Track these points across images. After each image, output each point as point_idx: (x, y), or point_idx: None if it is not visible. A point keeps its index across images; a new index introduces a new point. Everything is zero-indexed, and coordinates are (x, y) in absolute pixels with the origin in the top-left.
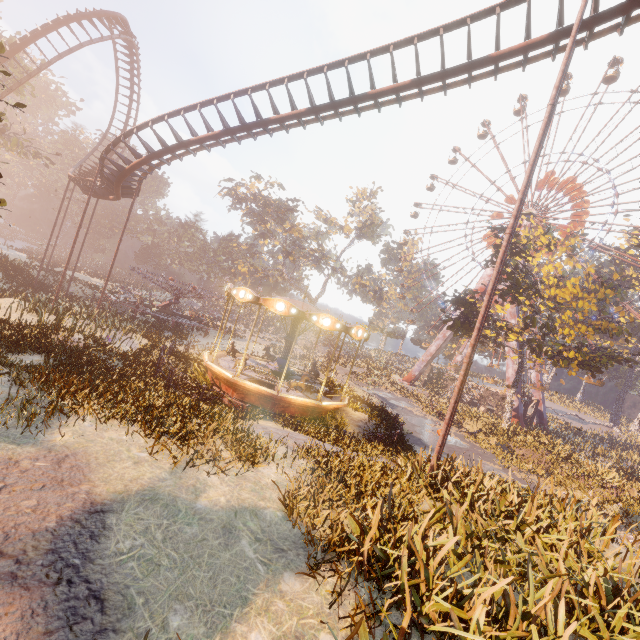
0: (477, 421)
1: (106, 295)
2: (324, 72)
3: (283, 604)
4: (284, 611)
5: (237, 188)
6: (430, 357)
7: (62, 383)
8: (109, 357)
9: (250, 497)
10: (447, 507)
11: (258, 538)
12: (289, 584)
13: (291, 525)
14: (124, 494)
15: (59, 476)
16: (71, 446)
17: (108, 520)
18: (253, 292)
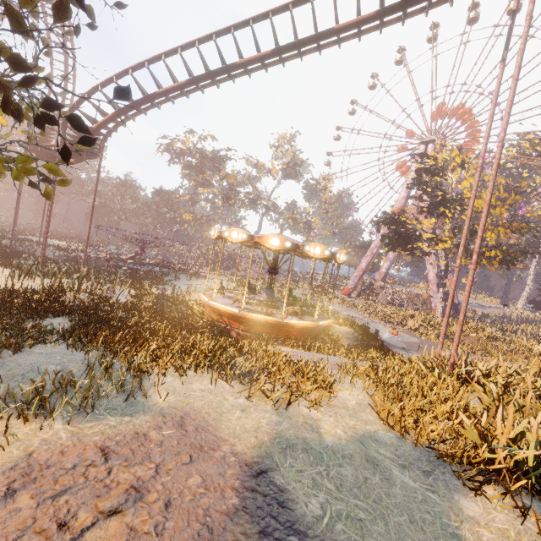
0: (417, 319)
1: (77, 254)
2: (290, 10)
3: (486, 531)
4: (494, 539)
5: (174, 144)
6: (362, 272)
7: (123, 342)
8: (116, 310)
9: (356, 423)
10: (515, 399)
11: (401, 465)
12: (468, 507)
13: (409, 444)
14: (263, 447)
15: (194, 441)
16: (177, 406)
17: (276, 480)
18: (246, 232)
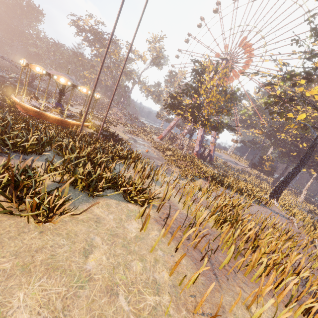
0: (171, 151)
1: None
2: None
3: None
4: None
5: (77, 21)
6: (170, 128)
7: None
8: None
9: None
10: (47, 130)
11: None
12: None
13: None
14: None
15: None
16: None
17: None
18: (26, 61)
